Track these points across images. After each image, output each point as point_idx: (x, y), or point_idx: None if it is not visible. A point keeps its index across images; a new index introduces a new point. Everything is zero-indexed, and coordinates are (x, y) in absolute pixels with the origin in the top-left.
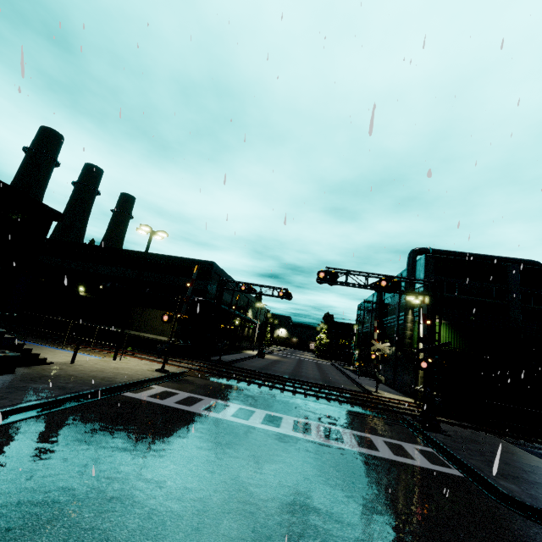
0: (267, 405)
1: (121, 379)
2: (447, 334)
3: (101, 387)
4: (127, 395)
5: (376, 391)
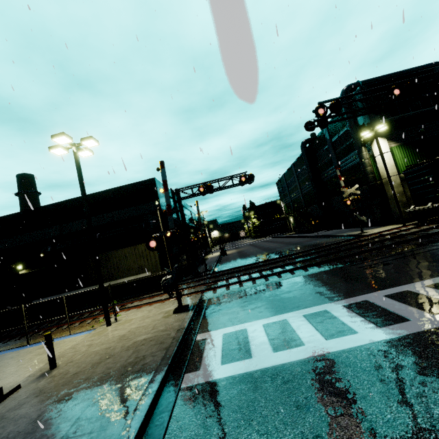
0: (348, 286)
1: (153, 356)
2: (405, 154)
3: (142, 403)
4: (191, 382)
5: (362, 232)
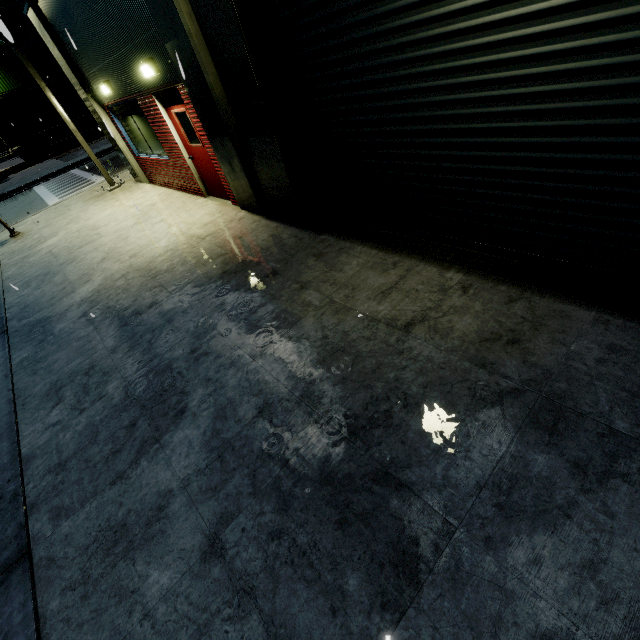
0: None
1: None
2: None
3: None
4: None
5: None
